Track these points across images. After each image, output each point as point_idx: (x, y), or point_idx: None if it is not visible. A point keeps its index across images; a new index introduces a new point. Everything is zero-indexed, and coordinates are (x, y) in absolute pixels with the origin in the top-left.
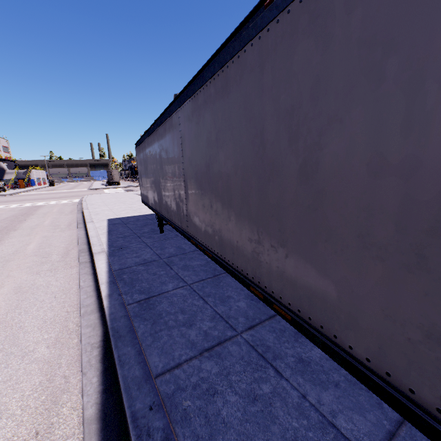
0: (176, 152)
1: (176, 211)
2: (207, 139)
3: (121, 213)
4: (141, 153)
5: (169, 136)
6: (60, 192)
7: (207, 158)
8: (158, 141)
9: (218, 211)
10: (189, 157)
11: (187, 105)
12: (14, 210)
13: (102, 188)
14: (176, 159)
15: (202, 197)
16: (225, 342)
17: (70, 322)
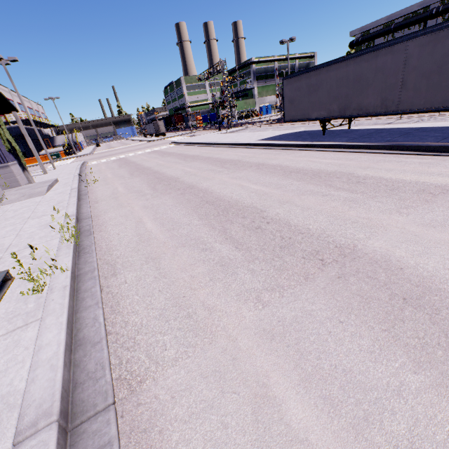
0: (393, 67)
1: (380, 104)
2: (443, 53)
3: (256, 138)
4: (304, 81)
5: (383, 59)
6: (129, 146)
7: (441, 63)
8: (358, 65)
9: (445, 86)
10: (416, 66)
11: (423, 38)
12: (145, 154)
13: (161, 139)
14: (392, 71)
15: (427, 84)
16: (448, 138)
17: (356, 154)
